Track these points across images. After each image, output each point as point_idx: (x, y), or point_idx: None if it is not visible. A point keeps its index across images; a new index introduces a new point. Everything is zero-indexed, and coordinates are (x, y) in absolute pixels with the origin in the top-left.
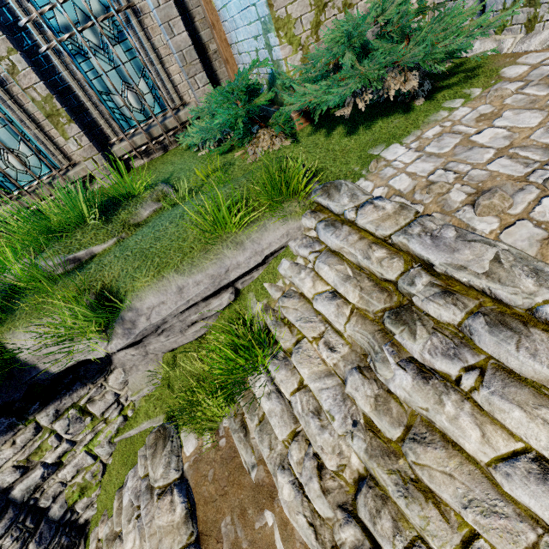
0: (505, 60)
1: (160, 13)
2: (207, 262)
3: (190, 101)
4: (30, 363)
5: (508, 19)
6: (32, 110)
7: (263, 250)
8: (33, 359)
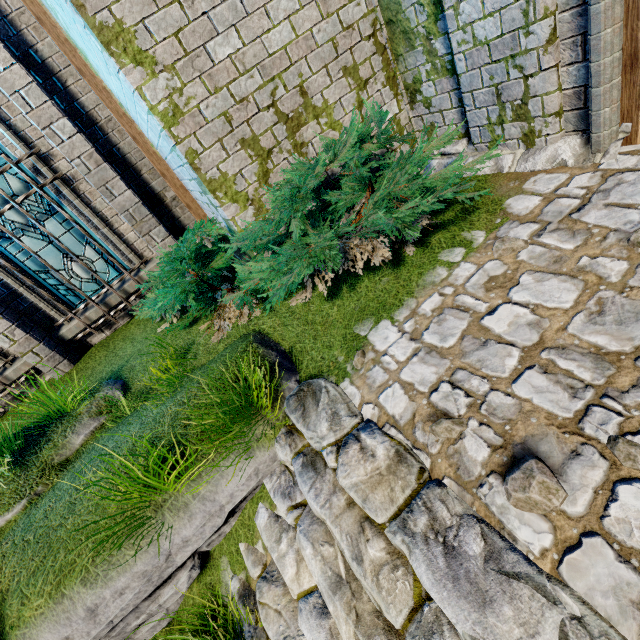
0: (509, 185)
1: (93, 178)
2: (132, 554)
3: (153, 256)
4: None
5: (498, 134)
6: None
7: (223, 507)
8: None
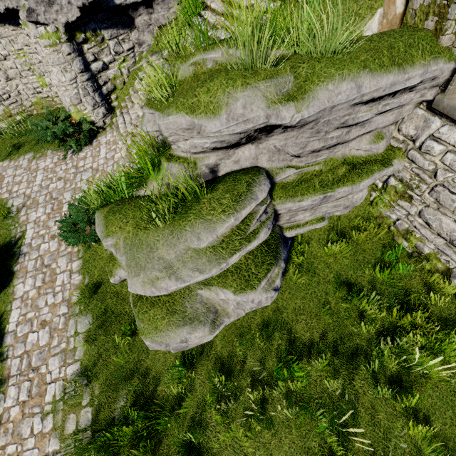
0: None
1: None
2: None
3: None
4: None
5: None
6: None
7: None
8: None
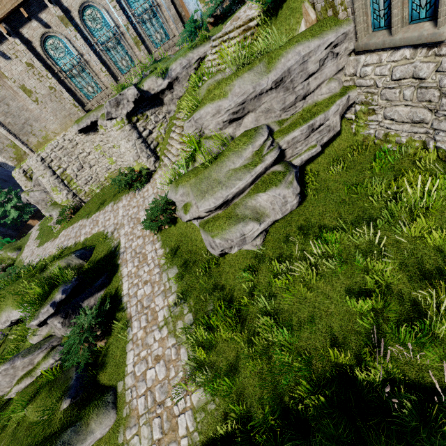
0: None
1: (167, 5)
2: (186, 57)
3: (177, 35)
4: (147, 91)
5: None
6: (130, 43)
7: (200, 54)
8: (148, 90)
